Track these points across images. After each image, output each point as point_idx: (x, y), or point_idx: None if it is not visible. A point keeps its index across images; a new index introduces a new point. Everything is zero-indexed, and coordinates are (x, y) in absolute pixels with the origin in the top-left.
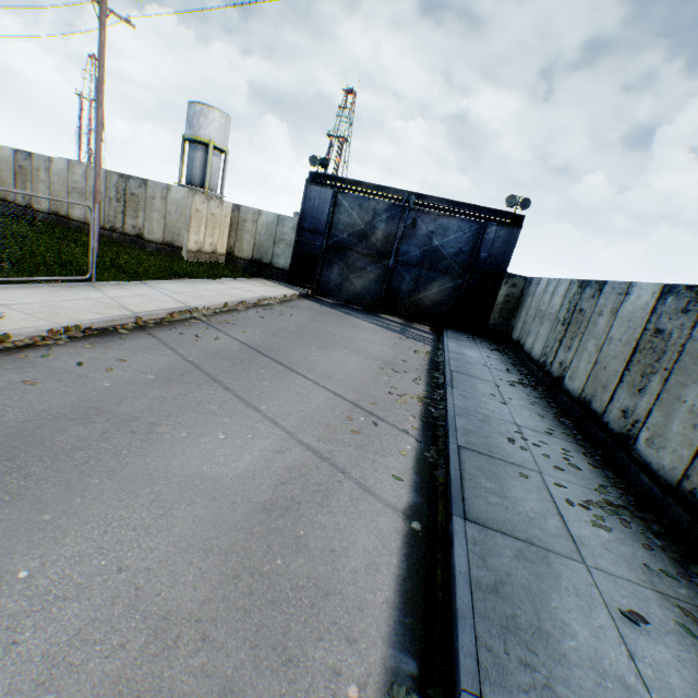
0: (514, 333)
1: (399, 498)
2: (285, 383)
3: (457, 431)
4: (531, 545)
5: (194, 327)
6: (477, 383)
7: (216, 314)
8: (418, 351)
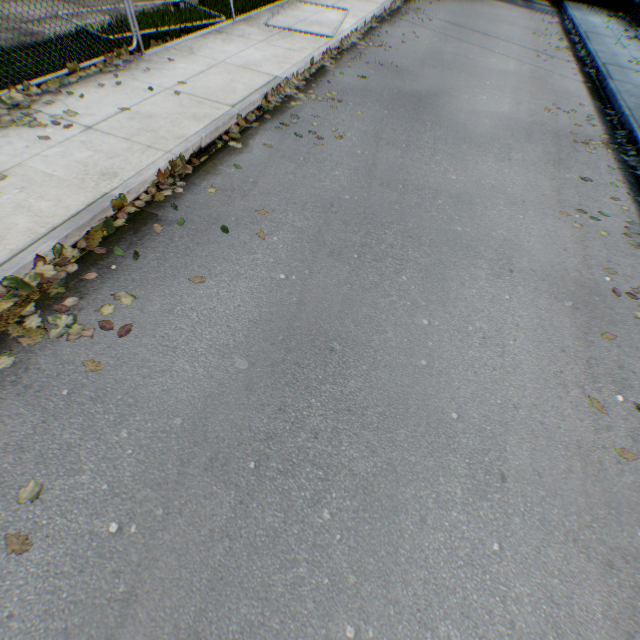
0: None
1: (577, 80)
2: (492, 43)
3: (598, 59)
4: (638, 87)
5: (410, 15)
6: (603, 40)
7: (406, 5)
8: (550, 24)
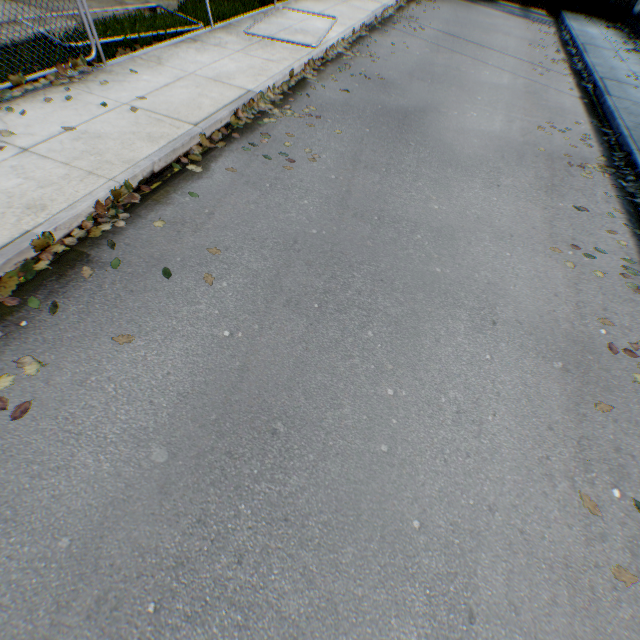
0: (636, 6)
1: (574, 95)
2: (487, 54)
3: (596, 73)
4: (637, 104)
5: (403, 23)
6: (601, 52)
7: (398, 13)
8: (547, 34)
